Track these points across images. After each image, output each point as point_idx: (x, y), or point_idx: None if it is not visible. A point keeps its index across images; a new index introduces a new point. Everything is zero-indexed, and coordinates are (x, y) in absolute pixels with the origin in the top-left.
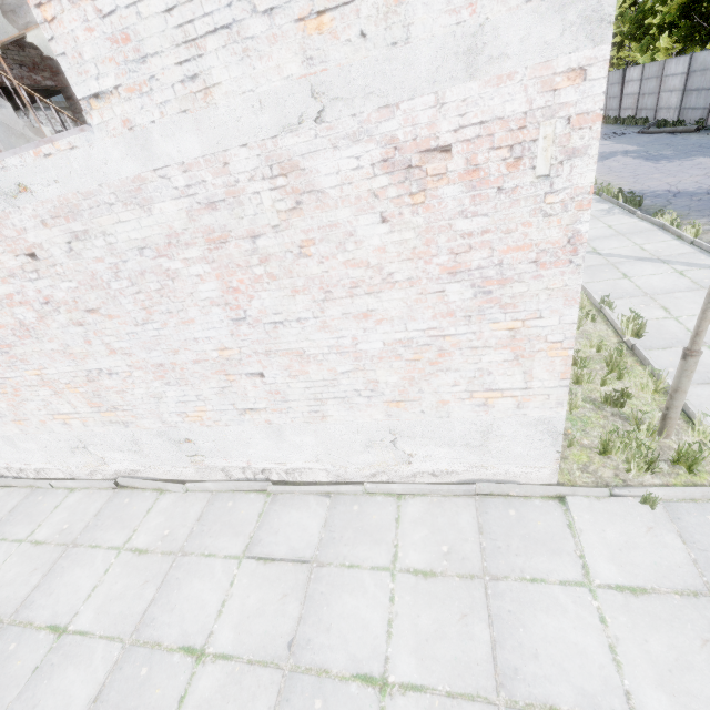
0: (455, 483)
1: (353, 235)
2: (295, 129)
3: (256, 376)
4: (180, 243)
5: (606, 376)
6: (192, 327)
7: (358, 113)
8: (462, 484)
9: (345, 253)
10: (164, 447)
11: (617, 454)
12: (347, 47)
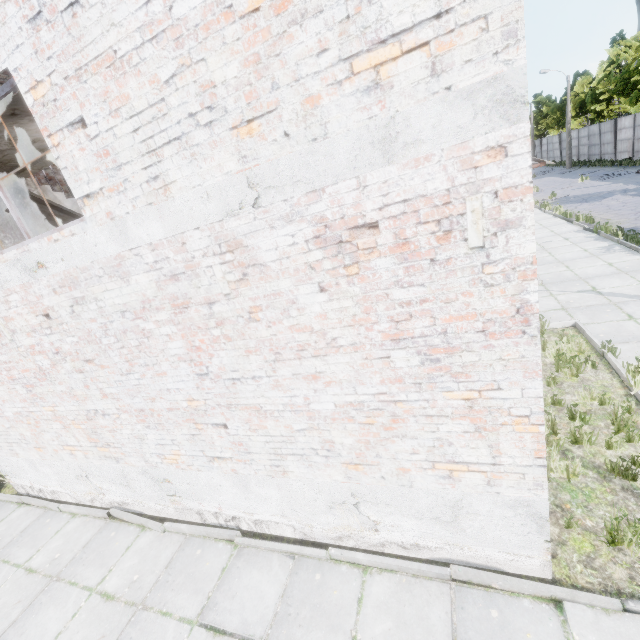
0: (428, 559)
1: (295, 303)
2: (237, 213)
3: (221, 427)
4: (152, 308)
5: (610, 438)
6: (165, 379)
7: (289, 198)
8: (436, 562)
9: (290, 318)
10: (148, 484)
11: (630, 547)
12: (274, 145)
